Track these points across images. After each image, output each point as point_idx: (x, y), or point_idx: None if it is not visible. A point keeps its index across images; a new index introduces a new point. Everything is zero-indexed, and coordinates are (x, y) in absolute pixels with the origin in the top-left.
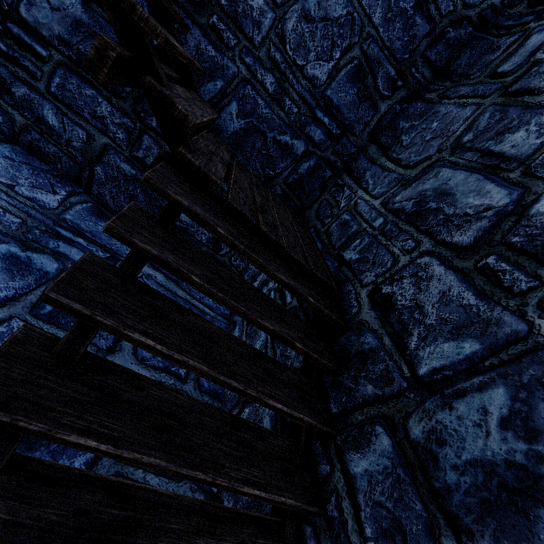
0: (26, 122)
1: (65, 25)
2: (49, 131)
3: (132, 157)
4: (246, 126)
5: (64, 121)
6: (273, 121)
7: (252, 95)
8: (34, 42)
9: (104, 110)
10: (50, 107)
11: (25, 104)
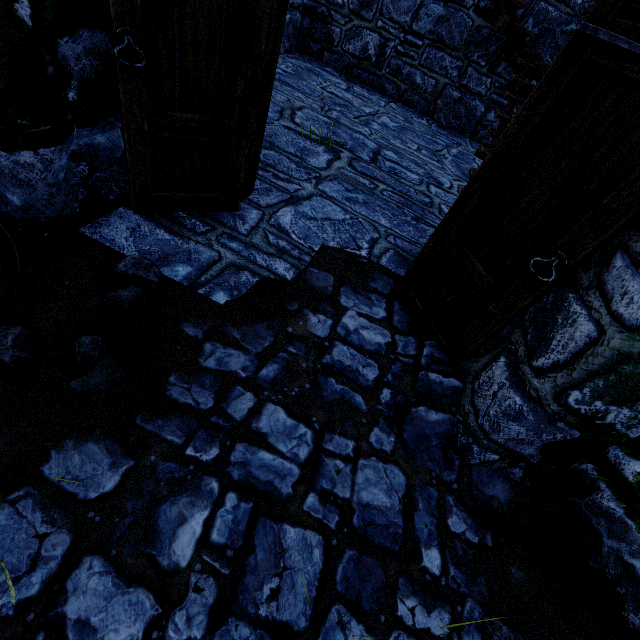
0: (406, 88)
1: (433, 23)
2: (416, 88)
3: (459, 86)
4: (539, 31)
5: (424, 79)
6: (560, 19)
7: (544, 8)
8: (416, 40)
9: (447, 62)
10: (419, 73)
11: (407, 77)
